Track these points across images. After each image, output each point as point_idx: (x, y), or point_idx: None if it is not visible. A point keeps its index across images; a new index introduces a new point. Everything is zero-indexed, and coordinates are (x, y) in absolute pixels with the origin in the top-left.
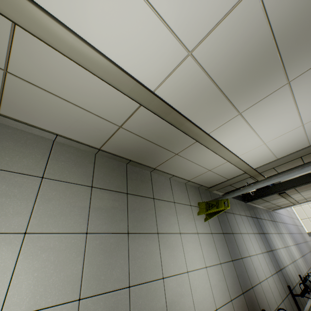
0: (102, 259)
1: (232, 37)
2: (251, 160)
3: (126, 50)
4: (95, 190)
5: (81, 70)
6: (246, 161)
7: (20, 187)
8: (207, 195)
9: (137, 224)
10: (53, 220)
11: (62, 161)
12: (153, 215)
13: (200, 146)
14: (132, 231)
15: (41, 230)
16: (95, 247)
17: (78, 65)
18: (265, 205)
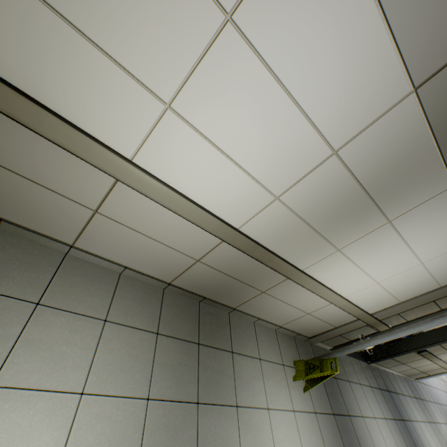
0: (164, 440)
1: (319, 186)
2: (364, 302)
3: (213, 196)
4: (160, 338)
5: (168, 210)
6: (357, 303)
7: (82, 332)
8: (307, 348)
9: (210, 389)
10: (112, 378)
11: (127, 298)
12: (231, 377)
13: (293, 283)
14: (203, 399)
15: (98, 390)
16: (157, 420)
17: (167, 208)
18: (401, 369)
